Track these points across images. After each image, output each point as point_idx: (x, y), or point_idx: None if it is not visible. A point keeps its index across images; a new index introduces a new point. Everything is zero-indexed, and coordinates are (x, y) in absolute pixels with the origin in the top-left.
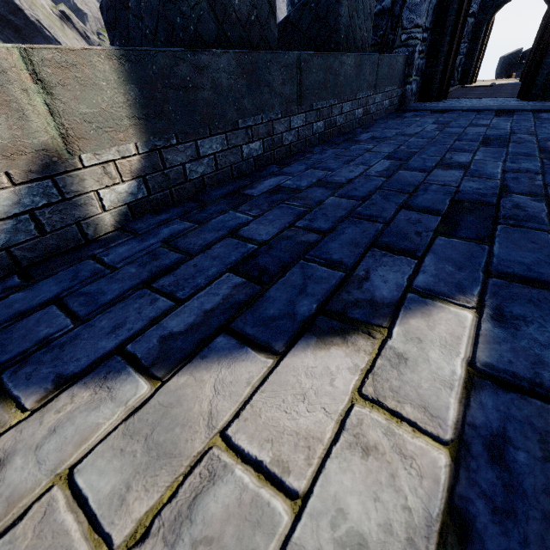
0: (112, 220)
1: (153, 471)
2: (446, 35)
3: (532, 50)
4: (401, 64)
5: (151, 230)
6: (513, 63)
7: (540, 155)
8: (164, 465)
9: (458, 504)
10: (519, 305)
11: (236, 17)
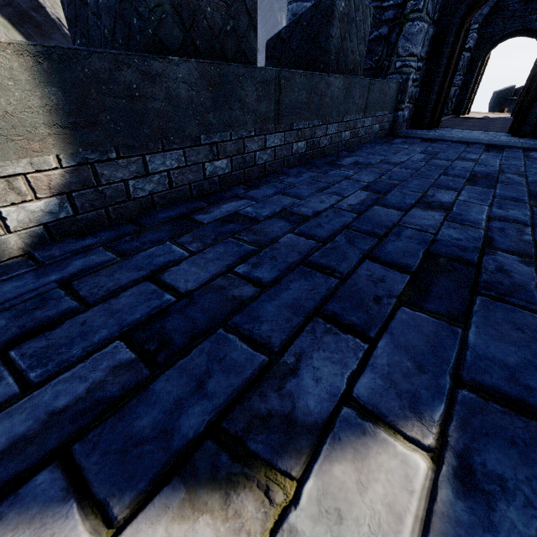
0: (20, 243)
1: None
2: (441, 66)
3: (524, 88)
4: (394, 90)
5: (64, 260)
6: (506, 98)
7: (530, 200)
8: None
9: None
10: (496, 447)
11: (208, 25)
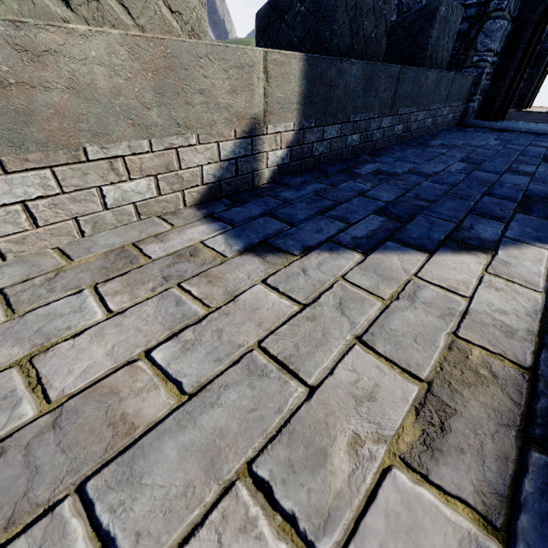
0: (268, 175)
1: (383, 284)
2: (514, 61)
3: None
4: (470, 83)
5: (296, 186)
6: None
7: None
8: (388, 283)
9: (547, 313)
10: None
11: (363, 34)
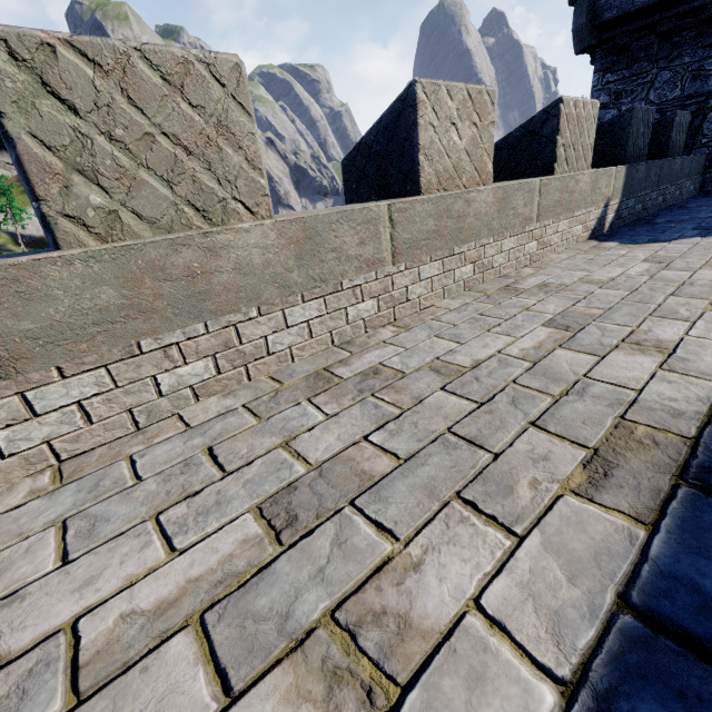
0: (606, 228)
1: None
2: None
3: None
4: (704, 159)
5: (627, 231)
6: None
7: None
8: None
9: None
10: None
11: (637, 148)
